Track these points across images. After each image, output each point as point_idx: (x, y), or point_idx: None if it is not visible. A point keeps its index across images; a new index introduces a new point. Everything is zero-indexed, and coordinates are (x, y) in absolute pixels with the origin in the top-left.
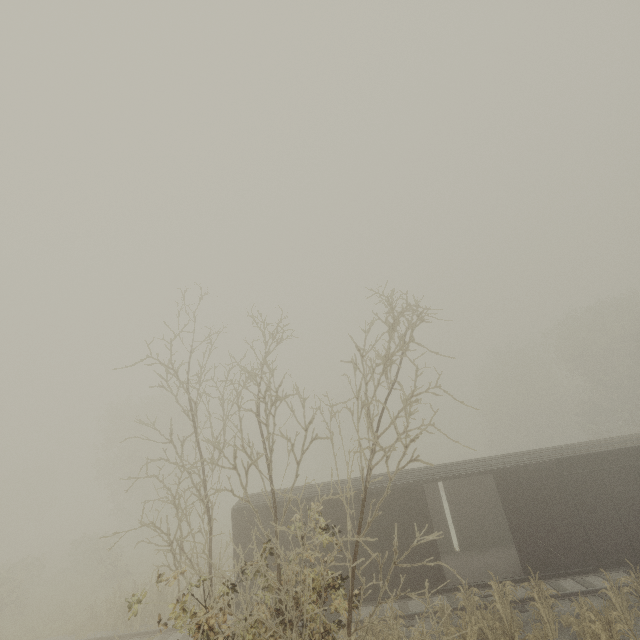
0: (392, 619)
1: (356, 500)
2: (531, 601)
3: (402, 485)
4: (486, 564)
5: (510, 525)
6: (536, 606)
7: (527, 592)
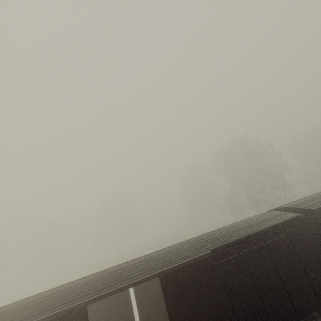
0: None
1: None
2: None
3: (59, 314)
4: None
5: None
6: None
7: None
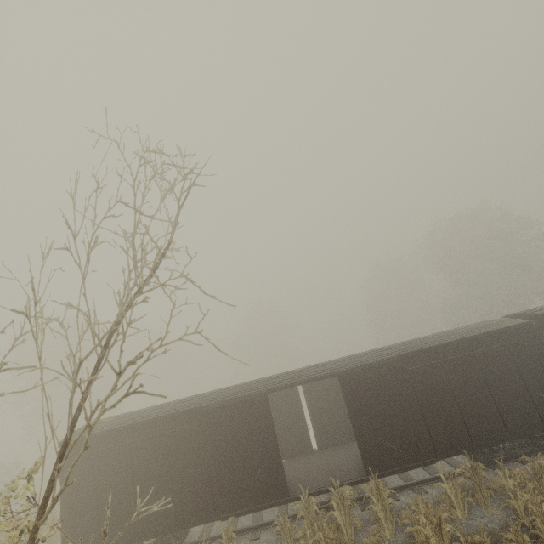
0: (225, 543)
1: (197, 418)
2: (372, 500)
3: (245, 397)
4: (336, 464)
5: (354, 426)
6: (375, 507)
7: (366, 494)
